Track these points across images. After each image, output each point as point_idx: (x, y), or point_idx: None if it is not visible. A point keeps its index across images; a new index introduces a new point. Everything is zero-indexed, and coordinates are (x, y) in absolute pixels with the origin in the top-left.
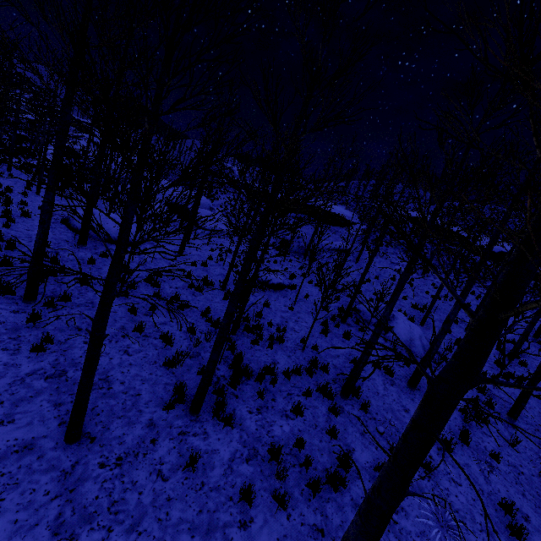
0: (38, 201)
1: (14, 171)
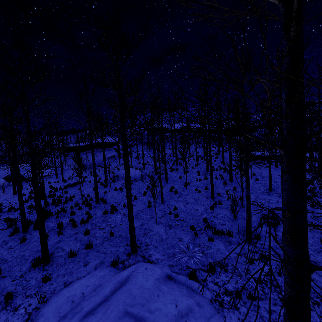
0: None
1: None
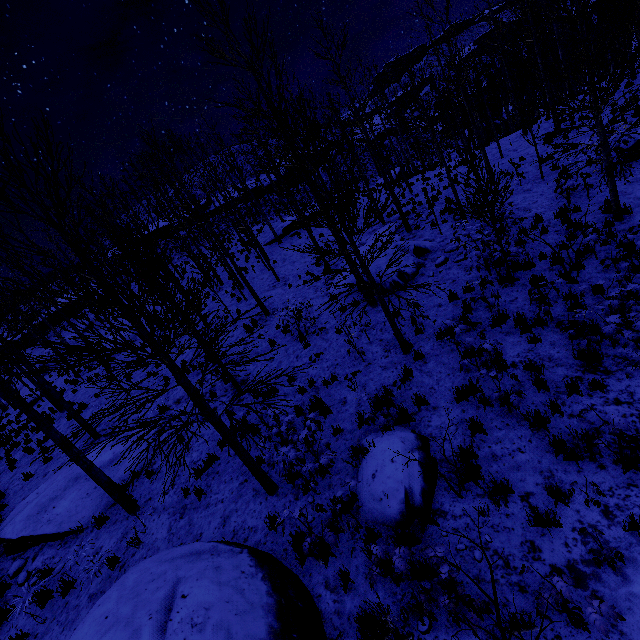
0: None
1: None
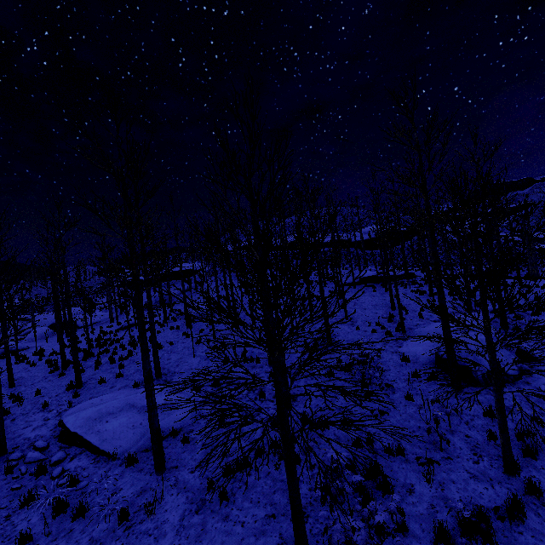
0: None
1: None
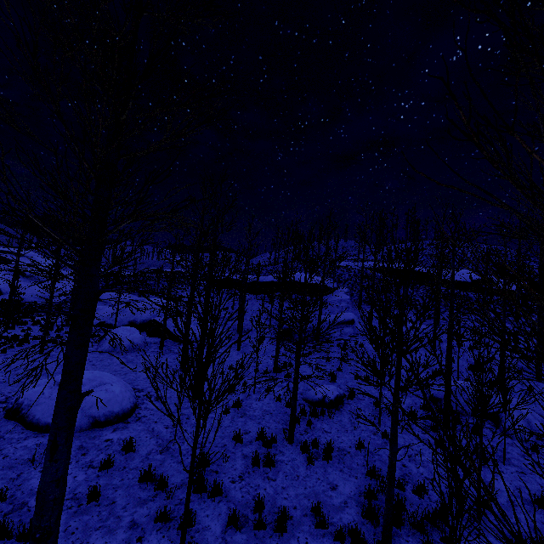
0: None
1: None
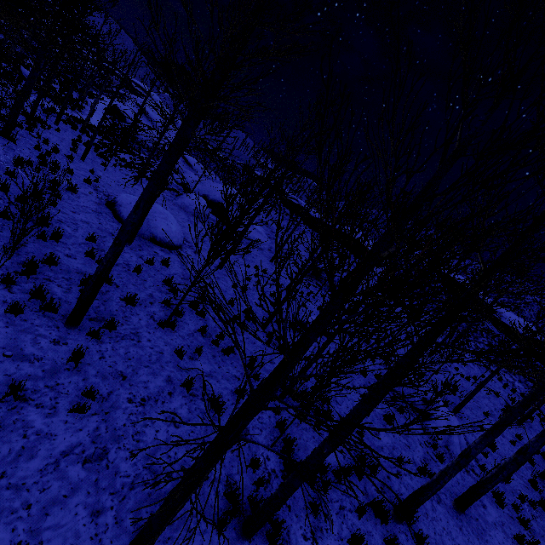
0: (82, 169)
1: (61, 124)
